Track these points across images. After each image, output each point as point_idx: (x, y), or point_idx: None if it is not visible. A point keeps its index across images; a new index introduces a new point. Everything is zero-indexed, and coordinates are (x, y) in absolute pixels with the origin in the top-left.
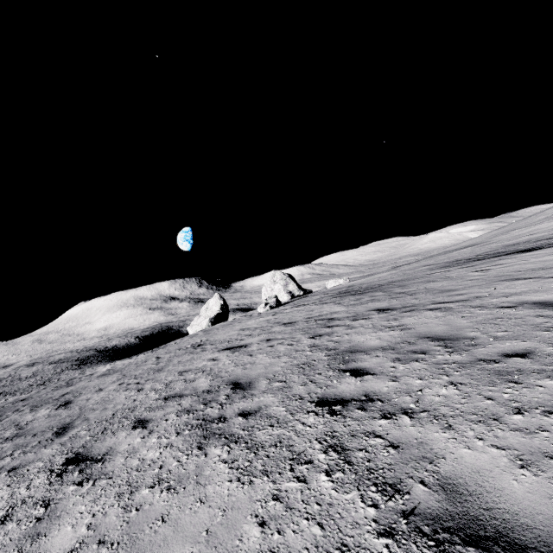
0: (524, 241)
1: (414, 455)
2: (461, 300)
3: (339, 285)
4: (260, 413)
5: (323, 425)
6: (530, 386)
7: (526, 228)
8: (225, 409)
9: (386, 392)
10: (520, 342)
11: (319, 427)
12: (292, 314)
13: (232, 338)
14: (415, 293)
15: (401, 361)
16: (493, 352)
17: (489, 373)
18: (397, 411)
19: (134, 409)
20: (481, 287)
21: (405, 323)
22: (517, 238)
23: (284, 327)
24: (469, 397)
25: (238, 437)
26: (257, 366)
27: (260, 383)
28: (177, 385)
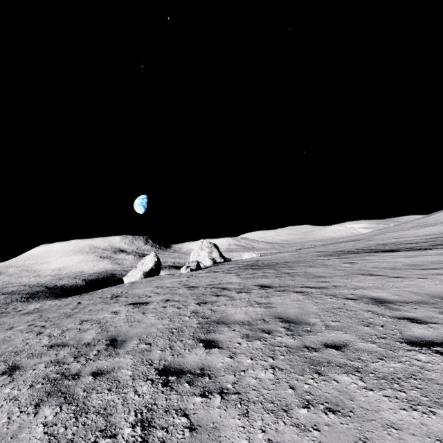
0: (391, 242)
1: (201, 441)
2: (323, 287)
3: (251, 258)
4: (109, 374)
5: (150, 396)
6: (329, 380)
7: (397, 232)
8: (86, 365)
9: (219, 368)
10: (343, 334)
11: (145, 397)
12: (201, 278)
13: (144, 293)
14: (295, 275)
15: (248, 338)
16: (319, 341)
17: (305, 361)
18: (216, 390)
19: (19, 353)
20: (343, 277)
21: (272, 302)
22: (388, 239)
23: (186, 290)
24: (278, 383)
25: (75, 398)
26: (140, 325)
27: (131, 342)
28: (70, 334)
